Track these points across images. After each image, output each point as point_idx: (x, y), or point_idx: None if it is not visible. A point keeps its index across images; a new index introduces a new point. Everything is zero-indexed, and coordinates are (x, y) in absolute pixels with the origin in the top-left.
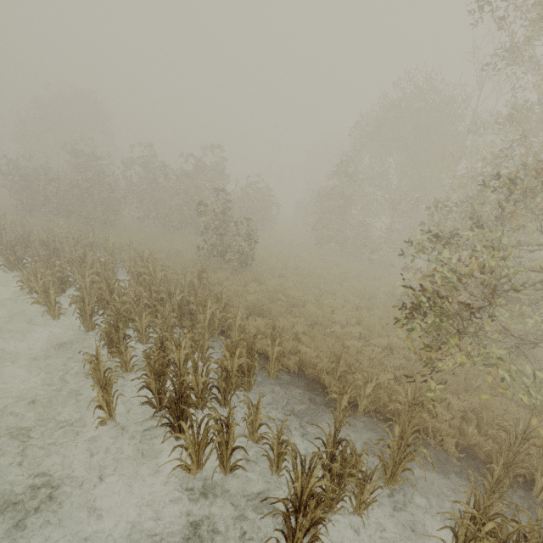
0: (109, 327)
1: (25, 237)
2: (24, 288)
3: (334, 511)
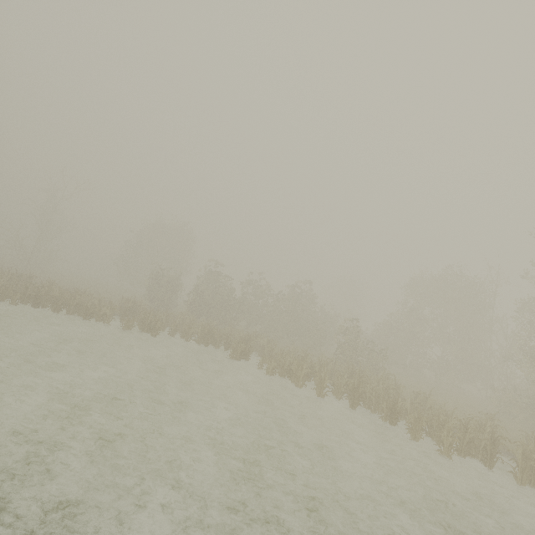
0: (386, 404)
1: (228, 334)
2: (267, 374)
3: None
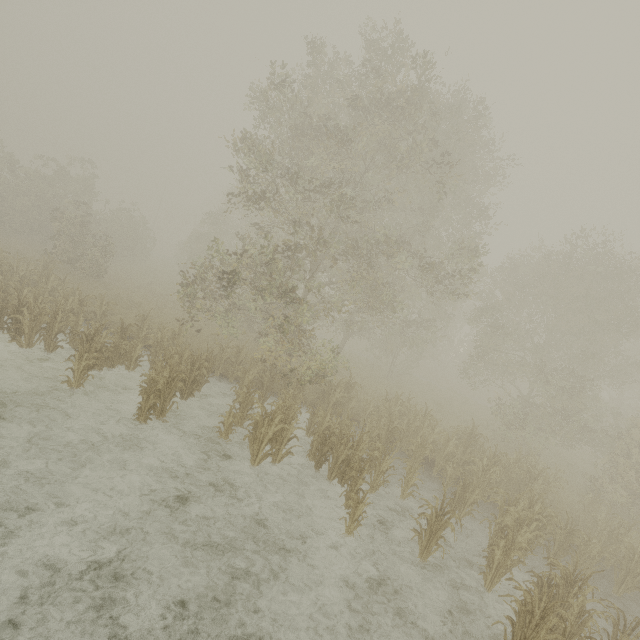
0: None
1: None
2: None
3: (115, 367)
